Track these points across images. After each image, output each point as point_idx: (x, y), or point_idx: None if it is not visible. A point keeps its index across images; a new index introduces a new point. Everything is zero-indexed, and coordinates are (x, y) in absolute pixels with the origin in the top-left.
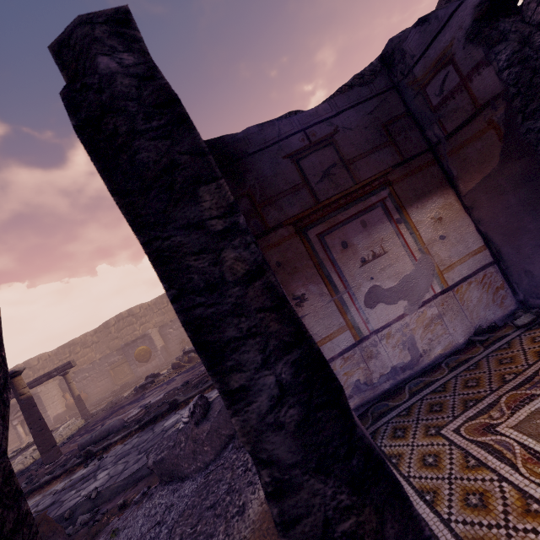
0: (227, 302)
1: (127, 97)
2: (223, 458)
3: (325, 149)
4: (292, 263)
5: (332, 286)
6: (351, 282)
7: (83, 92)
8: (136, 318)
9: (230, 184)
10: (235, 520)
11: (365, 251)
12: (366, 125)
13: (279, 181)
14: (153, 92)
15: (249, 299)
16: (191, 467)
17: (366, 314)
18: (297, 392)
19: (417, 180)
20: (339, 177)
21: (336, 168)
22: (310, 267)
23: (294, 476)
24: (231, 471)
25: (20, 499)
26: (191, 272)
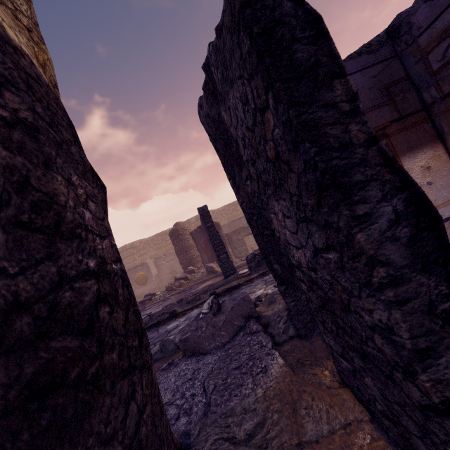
0: (355, 157)
1: (290, 15)
2: (236, 341)
3: None
4: None
5: None
6: None
7: (262, 10)
8: (136, 250)
9: None
10: (260, 376)
11: None
12: (370, 86)
13: None
14: (304, 13)
15: (369, 157)
16: (211, 345)
17: None
18: (408, 218)
19: (411, 134)
20: None
21: None
22: None
23: (405, 273)
24: (248, 347)
25: (140, 318)
26: (328, 137)
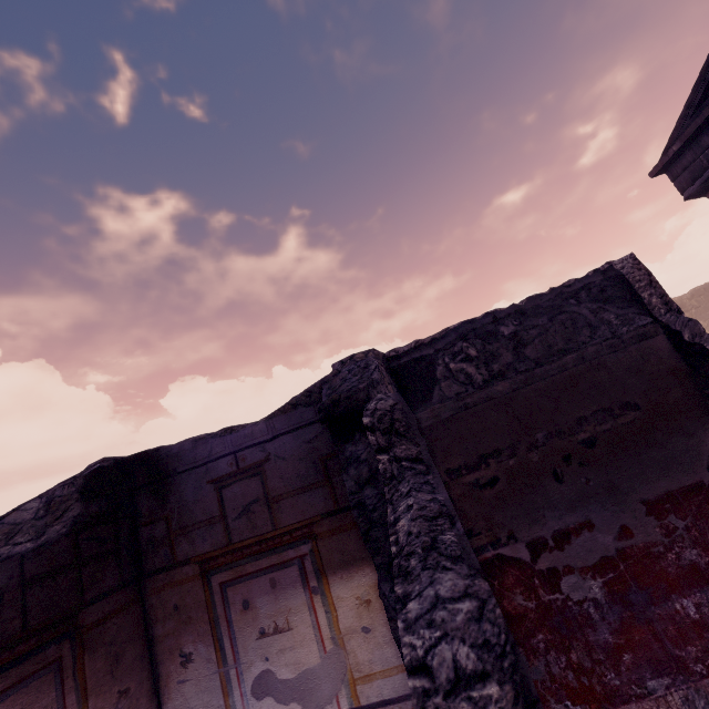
0: None
1: None
2: None
3: (251, 479)
4: (188, 611)
5: (221, 653)
6: (243, 655)
7: None
8: None
9: (154, 503)
10: None
11: (267, 620)
12: (302, 456)
13: (198, 509)
14: None
15: None
16: None
17: (250, 705)
18: None
19: (349, 539)
20: (259, 517)
21: (258, 504)
22: (204, 622)
23: None
24: None
25: None
26: None
